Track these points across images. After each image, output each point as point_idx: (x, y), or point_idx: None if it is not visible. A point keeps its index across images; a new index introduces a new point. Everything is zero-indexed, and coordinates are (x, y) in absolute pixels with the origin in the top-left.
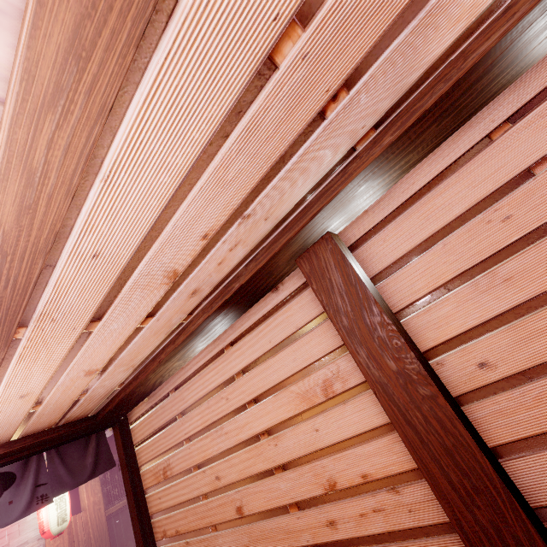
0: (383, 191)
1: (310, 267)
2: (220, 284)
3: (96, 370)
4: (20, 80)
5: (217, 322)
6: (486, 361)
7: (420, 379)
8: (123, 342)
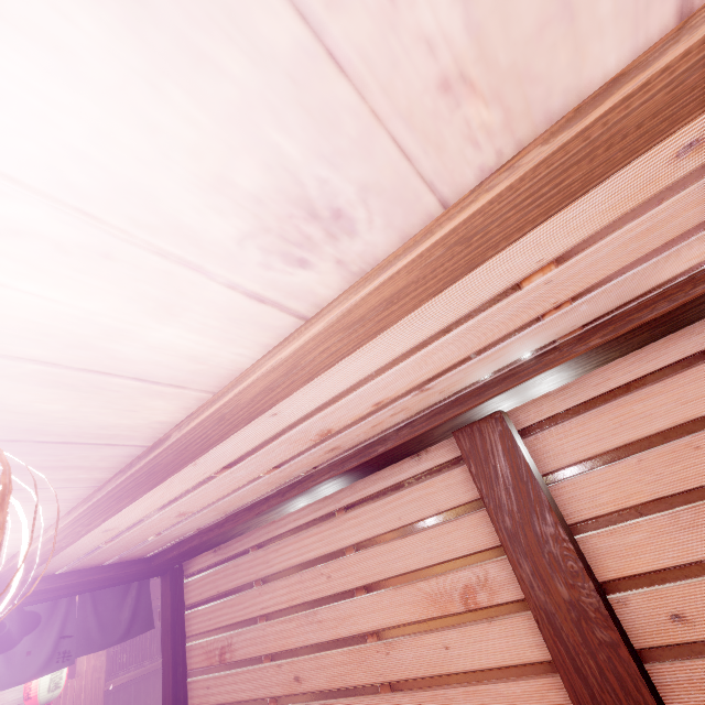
0: (570, 379)
1: (471, 445)
2: (361, 443)
3: (189, 512)
4: (340, 316)
5: (339, 481)
6: (682, 614)
7: (599, 619)
8: (235, 488)
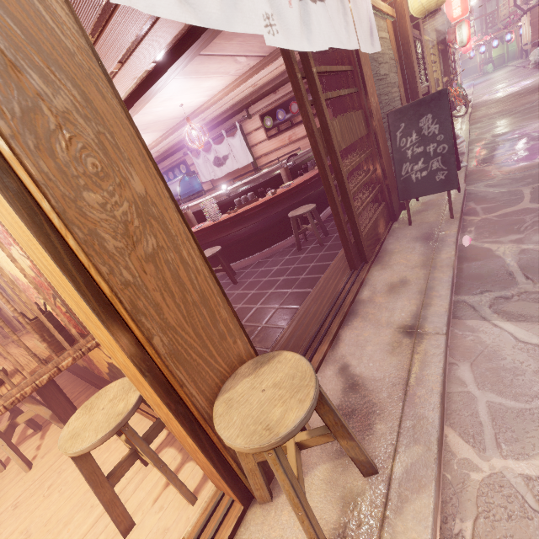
0: None
1: None
2: None
3: None
4: None
5: None
6: None
7: None
8: None
